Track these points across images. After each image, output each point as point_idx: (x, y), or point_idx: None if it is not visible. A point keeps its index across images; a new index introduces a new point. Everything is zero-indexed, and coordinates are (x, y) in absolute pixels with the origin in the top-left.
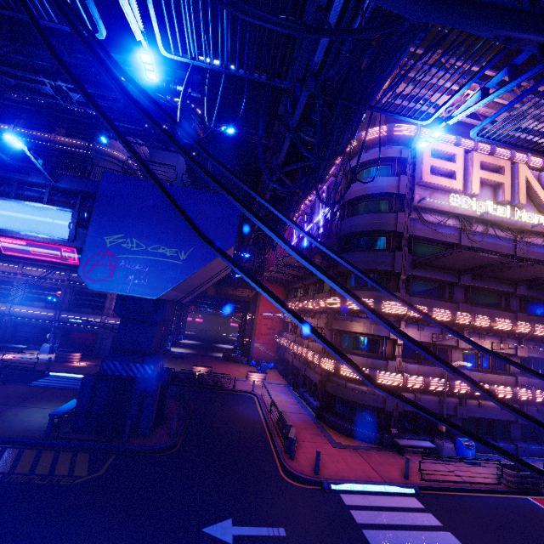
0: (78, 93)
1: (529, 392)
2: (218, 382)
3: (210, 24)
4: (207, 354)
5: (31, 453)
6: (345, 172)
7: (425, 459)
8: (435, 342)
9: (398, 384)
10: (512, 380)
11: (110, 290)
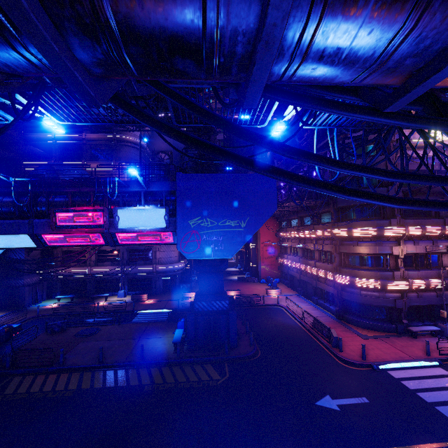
0: None
1: None
2: (251, 301)
3: None
4: (225, 279)
5: (177, 368)
6: None
7: (440, 340)
8: (429, 251)
9: (405, 288)
10: None
11: (200, 257)
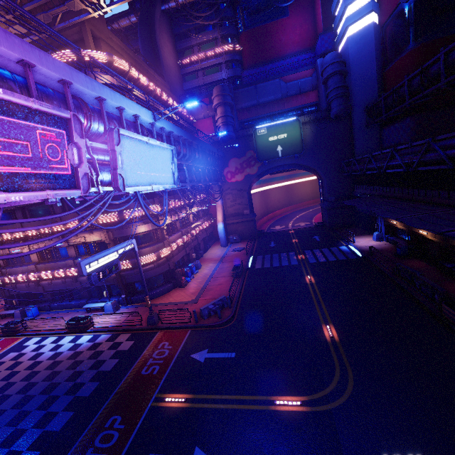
0: None
1: (62, 271)
2: None
3: None
4: None
5: None
6: None
7: None
8: (9, 253)
9: None
10: (65, 264)
11: None
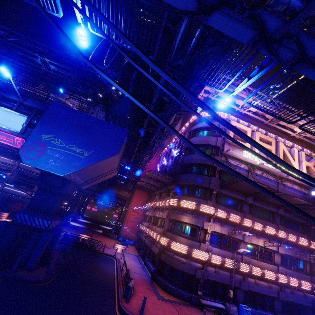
0: (54, 66)
1: (285, 277)
2: (93, 246)
3: (114, 18)
4: (93, 230)
5: None
6: (189, 131)
7: (216, 314)
8: (230, 235)
9: (205, 259)
10: (275, 268)
11: (35, 165)
